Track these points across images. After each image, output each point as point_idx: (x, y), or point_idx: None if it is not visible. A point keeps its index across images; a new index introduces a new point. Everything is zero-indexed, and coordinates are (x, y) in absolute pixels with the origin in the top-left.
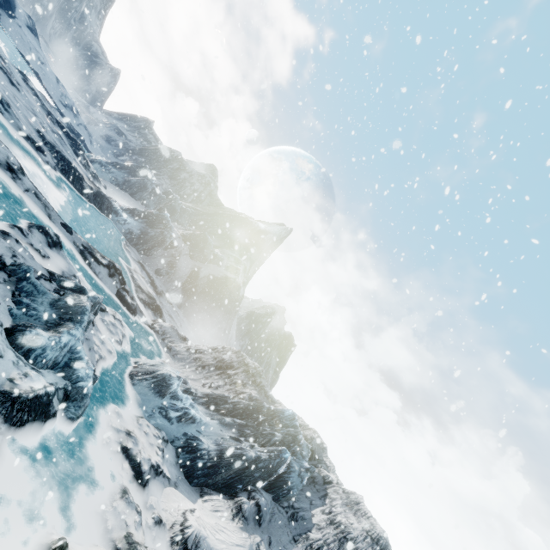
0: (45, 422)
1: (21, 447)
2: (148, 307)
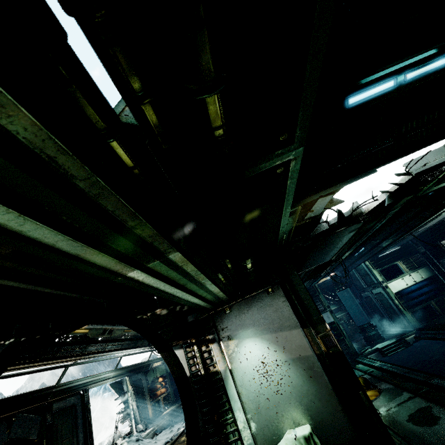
0: None
1: None
2: None
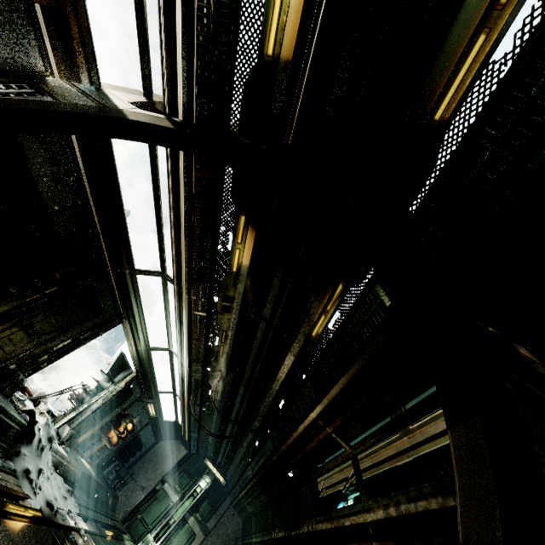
0: None
1: None
2: None
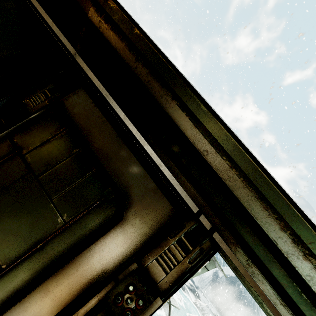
0: (159, 309)
1: (154, 314)
2: (191, 291)
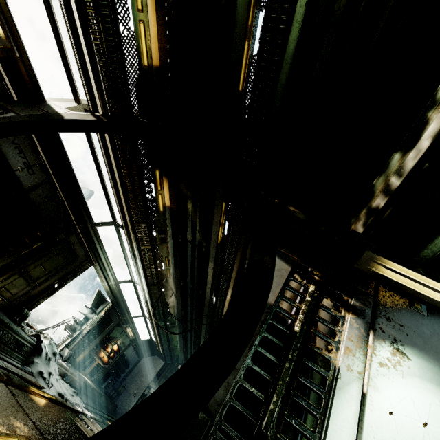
0: None
1: None
2: None
